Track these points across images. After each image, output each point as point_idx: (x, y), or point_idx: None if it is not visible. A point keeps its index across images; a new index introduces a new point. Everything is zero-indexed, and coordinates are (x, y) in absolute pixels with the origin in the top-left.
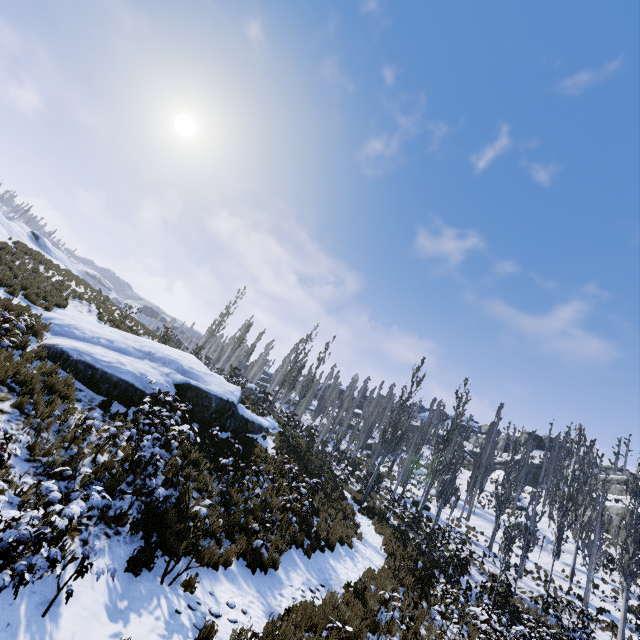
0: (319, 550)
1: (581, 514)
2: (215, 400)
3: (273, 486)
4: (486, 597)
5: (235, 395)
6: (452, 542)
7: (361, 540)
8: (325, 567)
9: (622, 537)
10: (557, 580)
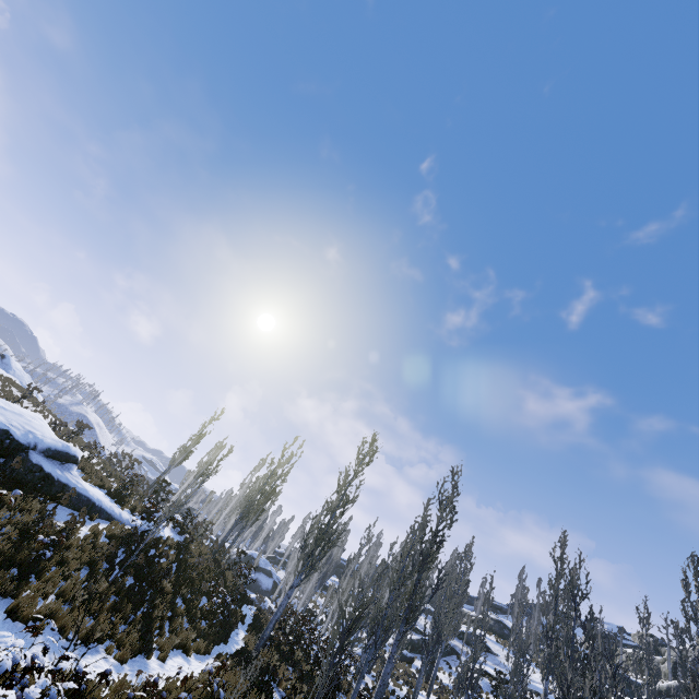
0: None
1: None
2: None
3: None
4: None
5: (32, 434)
6: None
7: (123, 662)
8: None
9: None
10: None
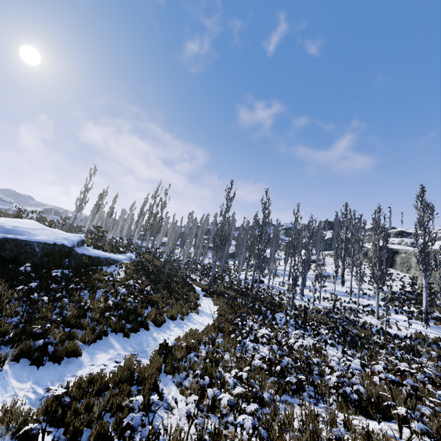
0: (145, 330)
1: (351, 255)
2: (37, 245)
3: (106, 296)
4: (292, 321)
5: (68, 239)
6: (277, 296)
7: (198, 313)
8: (145, 340)
9: (372, 260)
10: (343, 297)
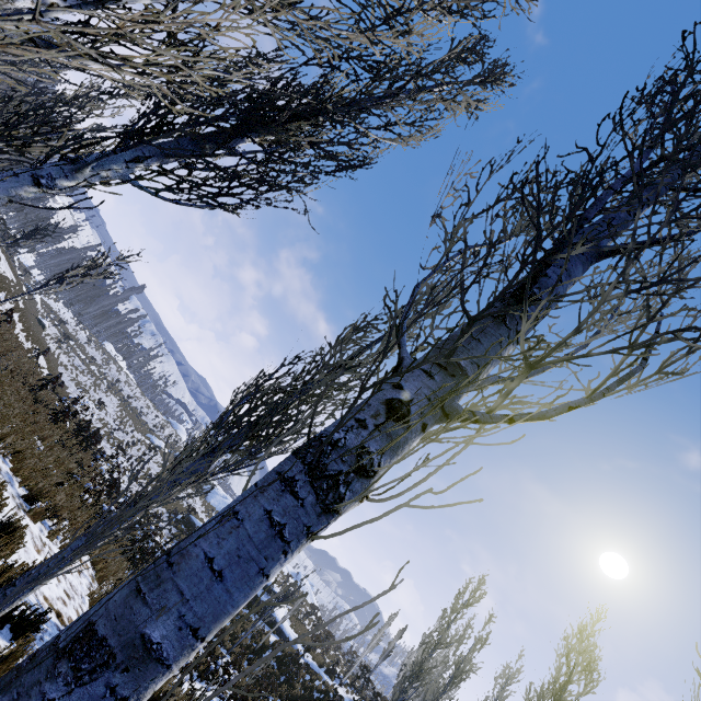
0: None
1: None
2: None
3: None
4: None
5: None
6: None
7: None
8: None
9: None
10: None
